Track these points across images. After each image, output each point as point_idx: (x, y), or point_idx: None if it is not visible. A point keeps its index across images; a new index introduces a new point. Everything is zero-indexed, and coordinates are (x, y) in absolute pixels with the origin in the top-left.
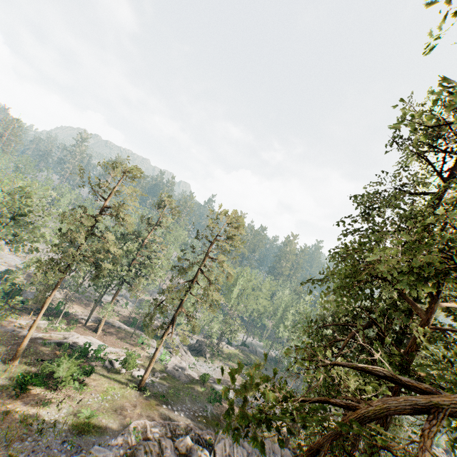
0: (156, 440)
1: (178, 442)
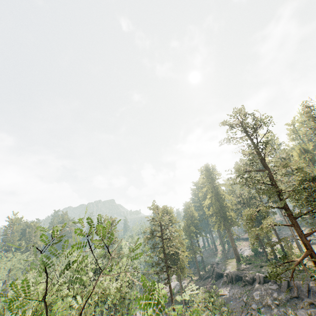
0: (230, 273)
1: (227, 272)
